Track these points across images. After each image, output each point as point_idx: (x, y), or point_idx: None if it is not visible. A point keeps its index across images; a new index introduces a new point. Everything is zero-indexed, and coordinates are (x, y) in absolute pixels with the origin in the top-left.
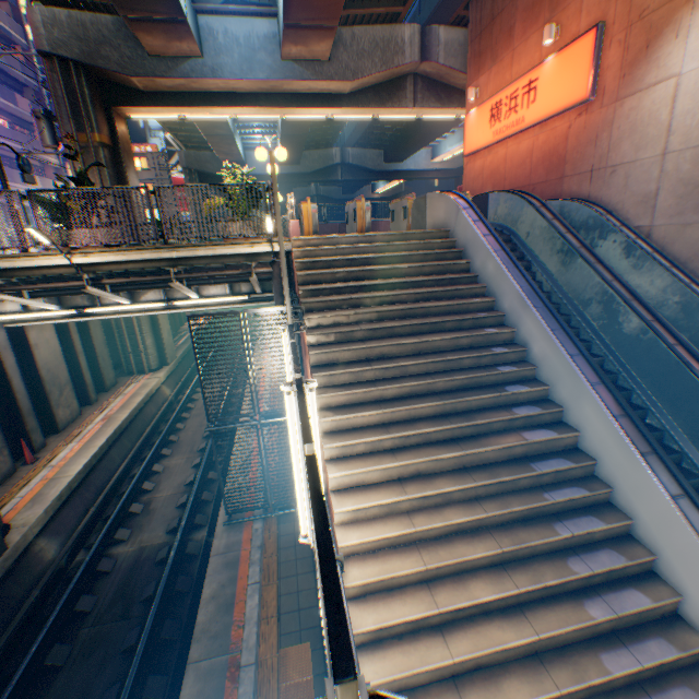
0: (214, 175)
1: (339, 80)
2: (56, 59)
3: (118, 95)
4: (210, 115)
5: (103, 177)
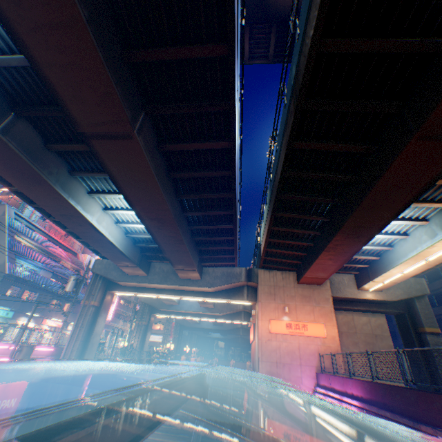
0: (186, 325)
1: (216, 312)
2: (144, 302)
3: (155, 310)
4: (178, 316)
5: (140, 333)
